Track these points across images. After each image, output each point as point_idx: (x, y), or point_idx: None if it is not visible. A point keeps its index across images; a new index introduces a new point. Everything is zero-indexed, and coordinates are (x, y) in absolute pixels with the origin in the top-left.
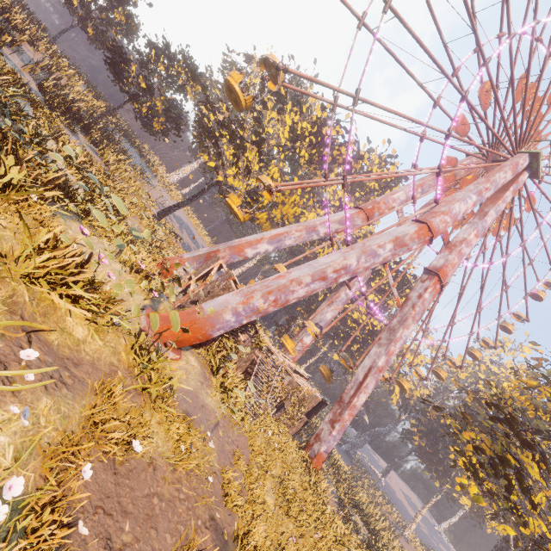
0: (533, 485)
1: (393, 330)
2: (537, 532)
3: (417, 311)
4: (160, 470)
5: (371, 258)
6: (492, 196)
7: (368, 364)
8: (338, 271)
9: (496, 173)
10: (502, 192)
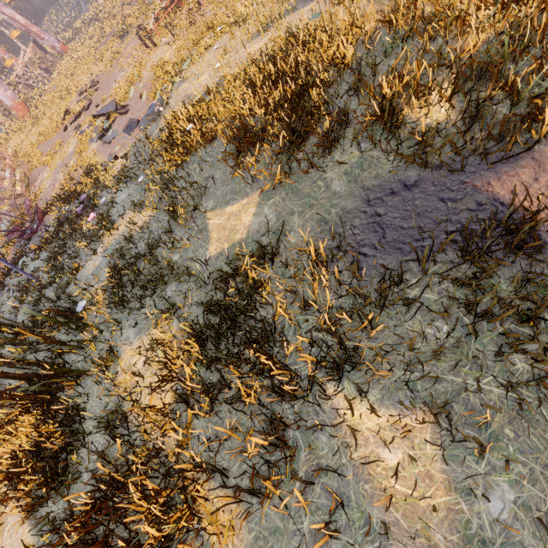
0: None
1: None
2: None
3: None
4: None
5: None
6: None
7: None
8: None
9: None
10: None
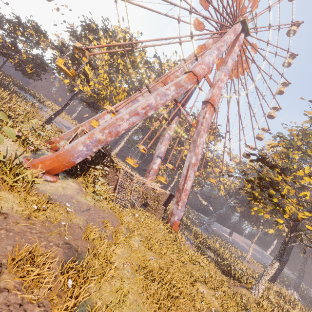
0: (286, 192)
1: (195, 141)
2: (290, 211)
3: (205, 126)
4: (12, 218)
5: (163, 97)
6: (228, 52)
7: (187, 164)
8: (145, 108)
9: (225, 36)
10: (232, 48)
